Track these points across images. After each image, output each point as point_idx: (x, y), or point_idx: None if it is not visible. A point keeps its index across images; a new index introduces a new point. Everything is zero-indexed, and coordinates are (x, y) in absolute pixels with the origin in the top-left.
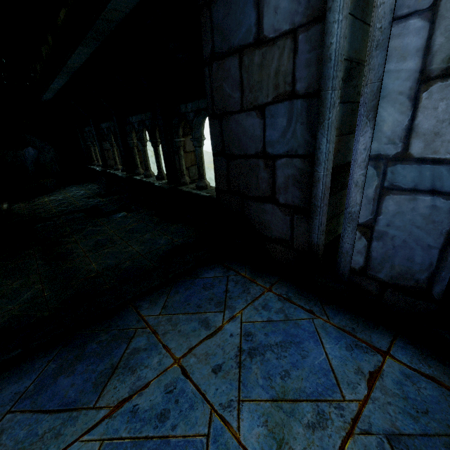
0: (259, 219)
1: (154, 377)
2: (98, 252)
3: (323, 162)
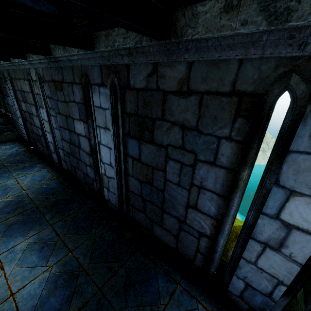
0: (19, 132)
1: None
2: None
3: (19, 124)
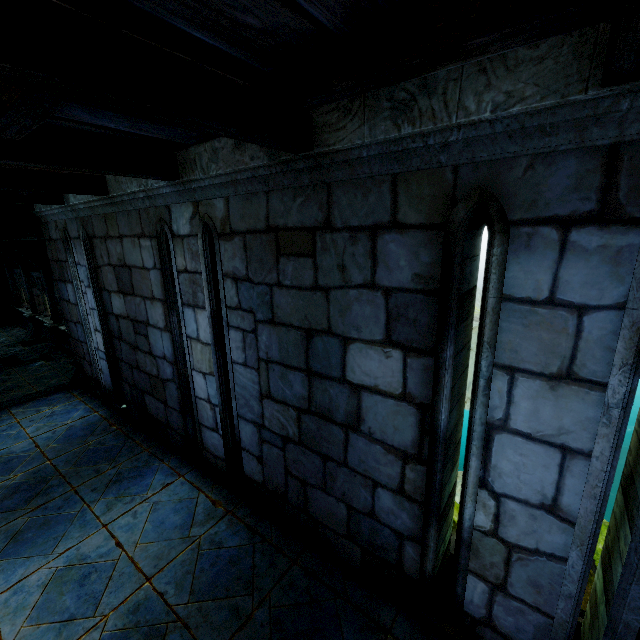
0: (85, 367)
1: (6, 424)
2: (5, 395)
3: (89, 347)
